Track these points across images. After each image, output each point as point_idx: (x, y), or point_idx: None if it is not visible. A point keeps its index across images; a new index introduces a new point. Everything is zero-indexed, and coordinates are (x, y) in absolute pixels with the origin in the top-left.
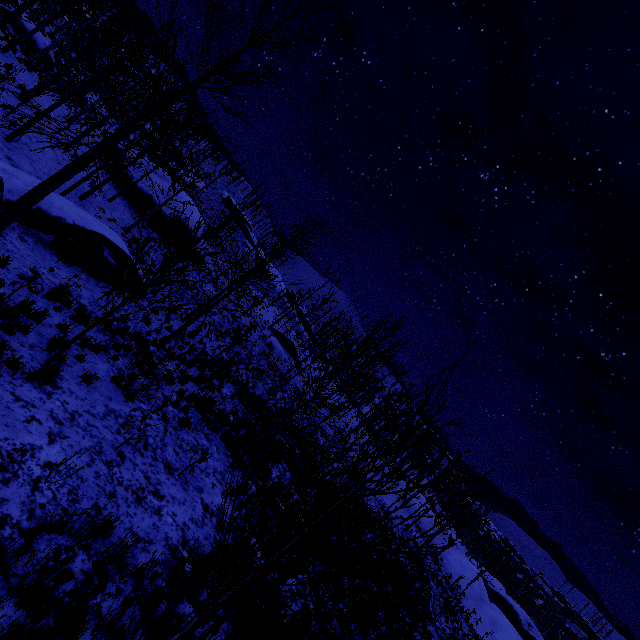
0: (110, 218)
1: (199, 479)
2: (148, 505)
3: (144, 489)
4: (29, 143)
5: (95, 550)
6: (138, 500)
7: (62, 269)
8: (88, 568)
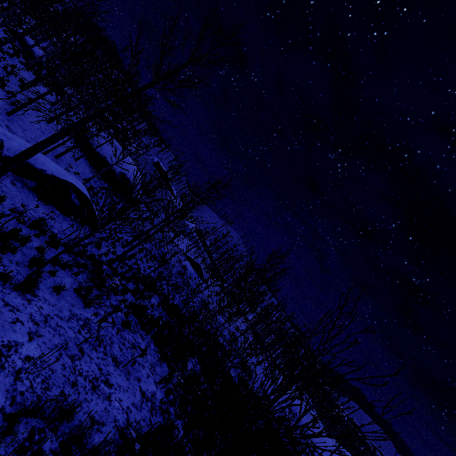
0: (75, 172)
1: (137, 370)
2: (101, 392)
3: (98, 379)
4: (23, 117)
5: (61, 431)
6: (93, 388)
7: (40, 206)
8: (55, 447)
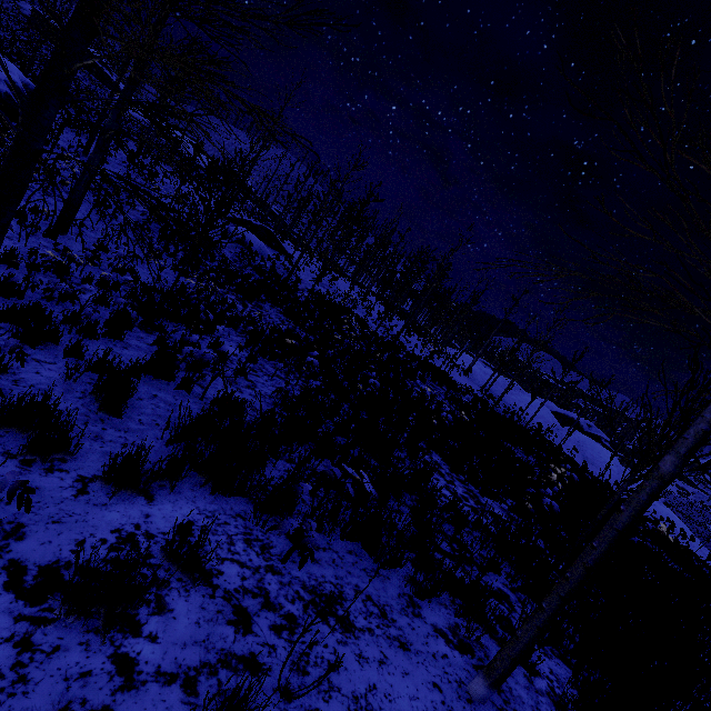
0: None
1: None
2: None
3: None
4: None
5: None
6: None
7: None
8: None
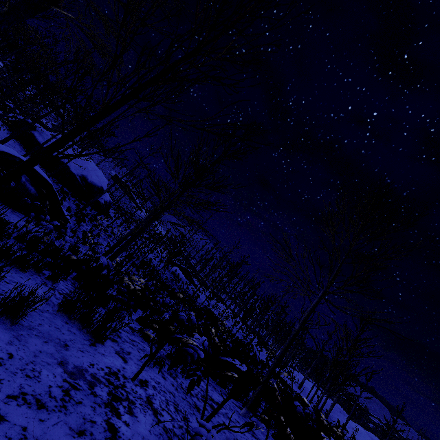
0: None
1: None
2: None
3: None
4: None
5: None
6: None
7: None
8: None
